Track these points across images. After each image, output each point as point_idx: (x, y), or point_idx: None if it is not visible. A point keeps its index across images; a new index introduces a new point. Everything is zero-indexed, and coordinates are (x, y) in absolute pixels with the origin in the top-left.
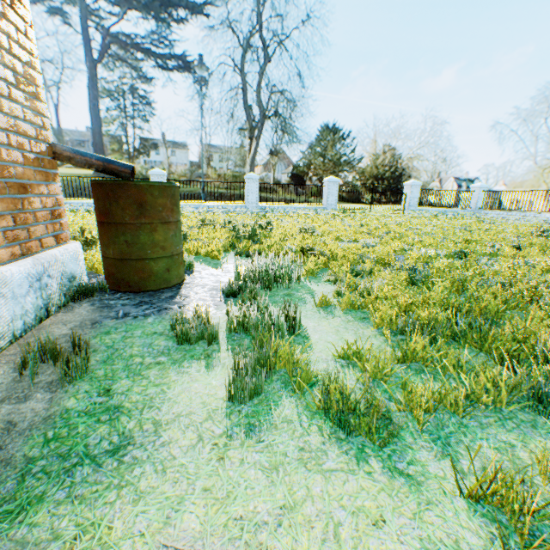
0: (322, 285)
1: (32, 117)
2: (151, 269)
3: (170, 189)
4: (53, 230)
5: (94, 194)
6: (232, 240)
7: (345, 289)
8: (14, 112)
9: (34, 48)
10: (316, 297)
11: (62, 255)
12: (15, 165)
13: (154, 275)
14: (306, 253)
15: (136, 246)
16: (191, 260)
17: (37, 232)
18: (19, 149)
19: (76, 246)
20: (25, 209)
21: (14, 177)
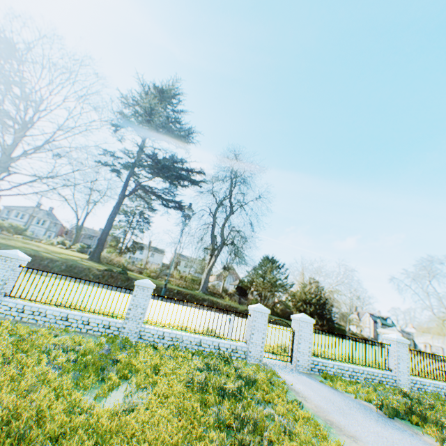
0: None
1: None
2: None
3: None
4: None
5: None
6: None
7: None
8: None
9: None
10: None
11: None
12: None
13: None
14: None
15: None
16: None
17: None
18: None
19: None
20: None
21: None
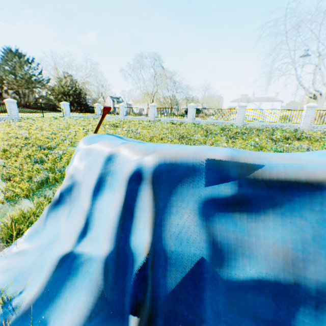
0: None
1: None
2: None
3: None
4: None
5: None
6: None
7: None
8: None
9: None
10: None
11: None
12: None
13: None
14: None
15: None
16: None
17: None
18: None
19: None
20: None
21: None
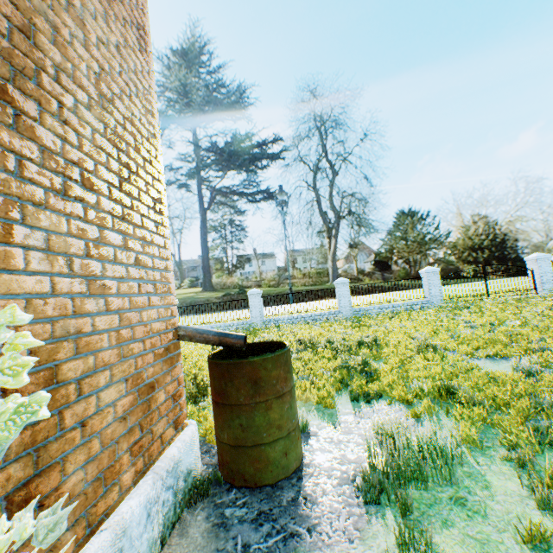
0: (503, 473)
1: (164, 312)
2: (267, 456)
3: (282, 356)
4: (173, 417)
5: (210, 371)
6: (340, 372)
7: (552, 488)
8: (150, 317)
9: (170, 254)
10: (510, 512)
11: (179, 451)
12: (146, 366)
13: (270, 463)
14: (443, 393)
15: (250, 429)
16: (304, 420)
17: (159, 429)
18: (151, 348)
19: (192, 429)
20: (151, 409)
21: (145, 381)
